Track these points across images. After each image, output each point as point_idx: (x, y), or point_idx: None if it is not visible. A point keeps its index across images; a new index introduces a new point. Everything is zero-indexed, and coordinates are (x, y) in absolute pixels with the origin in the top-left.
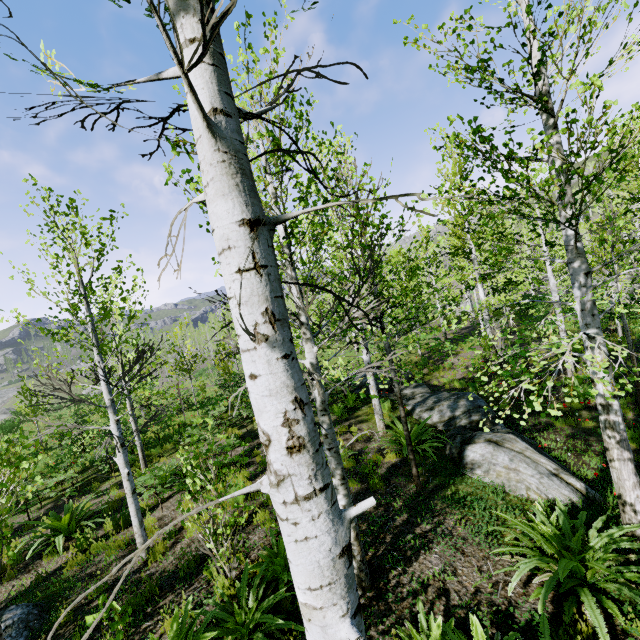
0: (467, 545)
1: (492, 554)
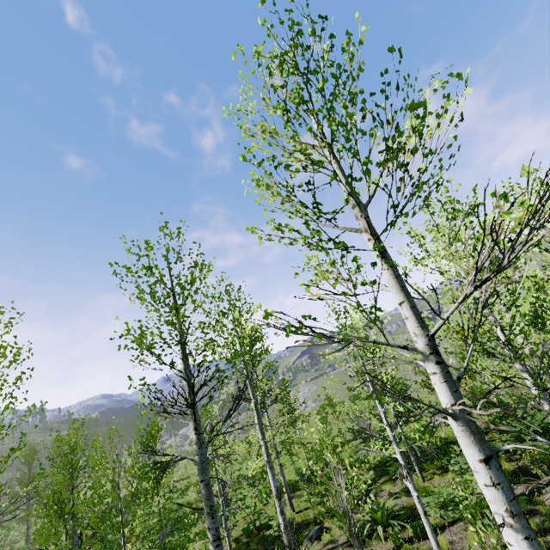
0: None
1: None
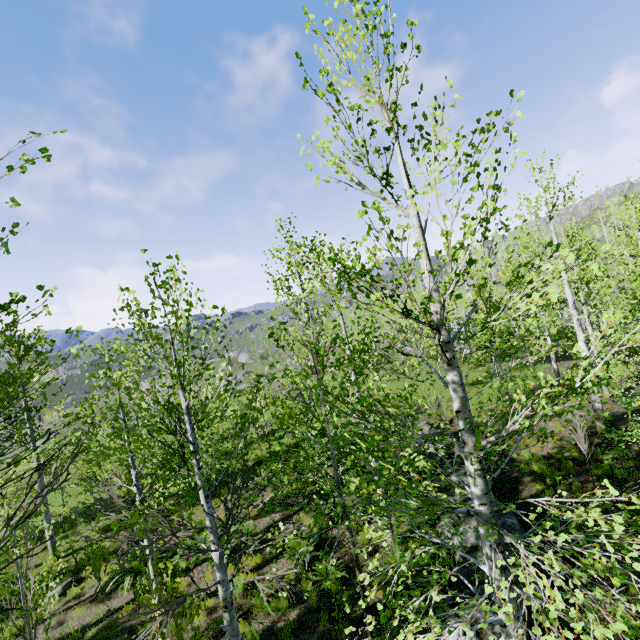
0: None
1: None
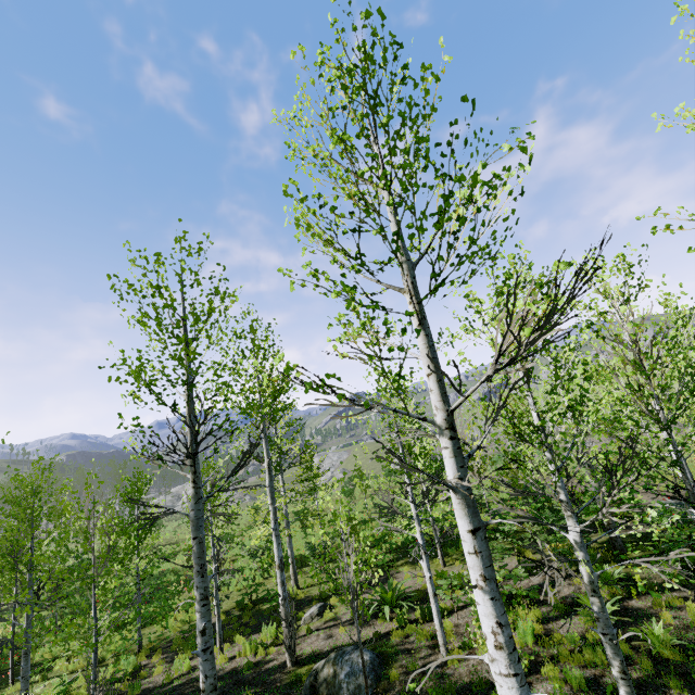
0: None
1: None
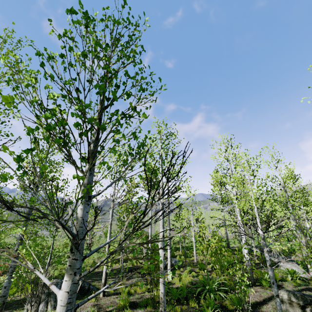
0: None
1: None
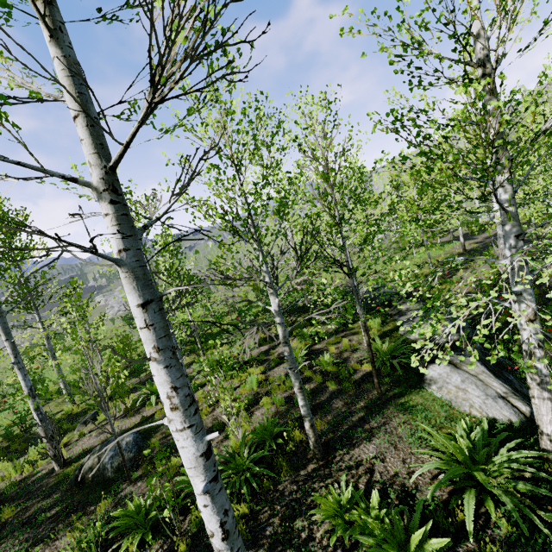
0: (401, 442)
1: (416, 452)
